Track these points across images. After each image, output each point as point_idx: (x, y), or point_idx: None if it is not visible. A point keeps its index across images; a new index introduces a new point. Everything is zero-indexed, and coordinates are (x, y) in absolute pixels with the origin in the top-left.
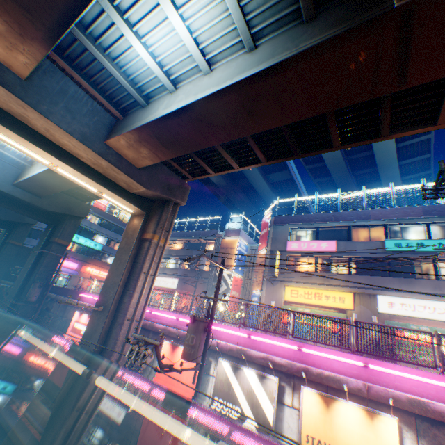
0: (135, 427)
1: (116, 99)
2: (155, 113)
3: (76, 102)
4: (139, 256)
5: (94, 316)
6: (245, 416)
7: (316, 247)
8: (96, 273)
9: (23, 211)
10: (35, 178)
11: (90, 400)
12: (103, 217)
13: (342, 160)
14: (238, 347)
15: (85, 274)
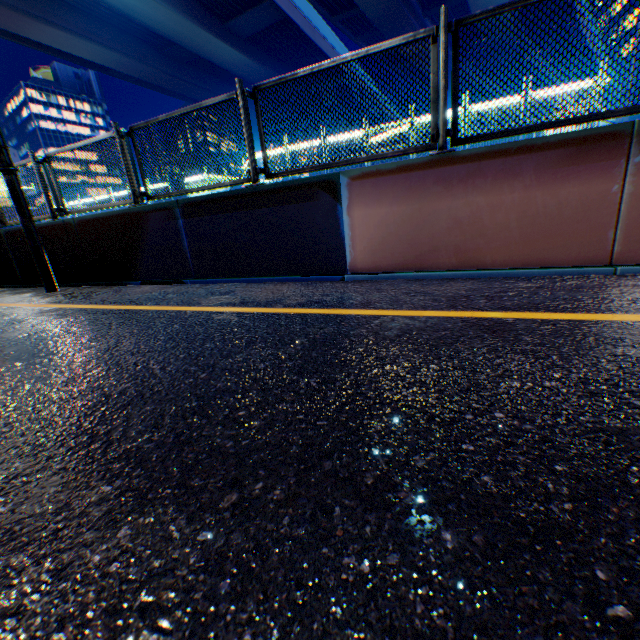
0: None
1: None
2: None
3: None
4: None
5: None
6: None
7: None
8: None
9: None
10: None
11: None
12: None
13: None
14: None
15: None
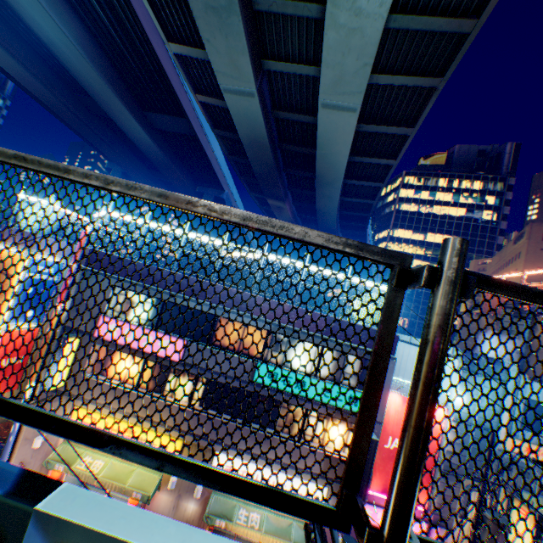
0: None
1: None
2: None
3: None
4: None
5: None
6: None
7: (149, 345)
8: None
9: None
10: None
11: None
12: None
13: (270, 149)
14: None
15: None
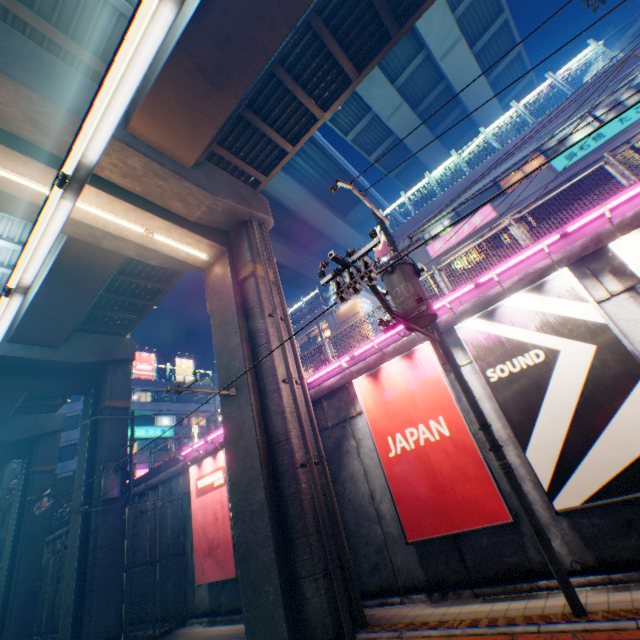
0: (383, 533)
1: None
2: (183, 22)
3: (61, 76)
4: (248, 301)
5: (227, 411)
6: (554, 351)
7: (468, 229)
8: None
9: (39, 381)
10: (39, 300)
11: (293, 514)
12: (155, 389)
13: (431, 136)
14: (472, 301)
15: None
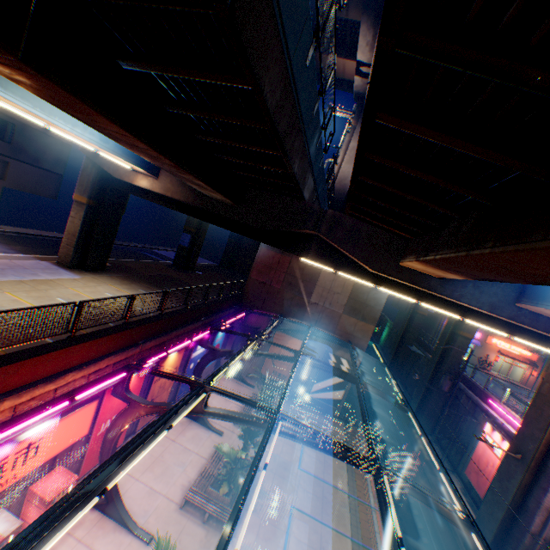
0: None
1: None
2: None
3: None
4: None
5: (508, 456)
6: None
7: None
8: (504, 347)
9: None
10: None
11: (509, 541)
12: None
13: None
14: None
15: (488, 346)
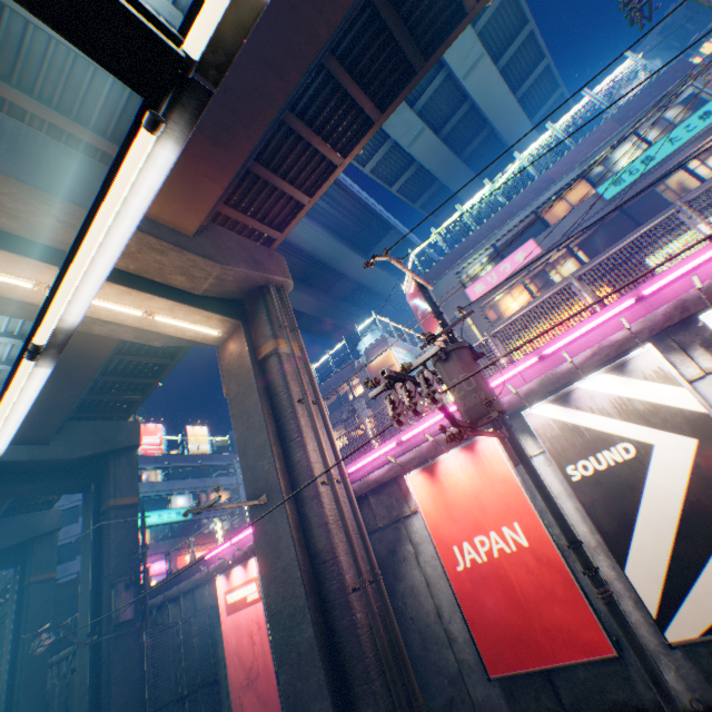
0: (456, 660)
1: (94, 116)
2: None
3: (28, 144)
4: (273, 385)
5: (258, 523)
6: (646, 446)
7: (510, 268)
8: None
9: (27, 485)
10: None
11: (350, 654)
12: (166, 465)
13: (458, 161)
14: (538, 378)
15: None
